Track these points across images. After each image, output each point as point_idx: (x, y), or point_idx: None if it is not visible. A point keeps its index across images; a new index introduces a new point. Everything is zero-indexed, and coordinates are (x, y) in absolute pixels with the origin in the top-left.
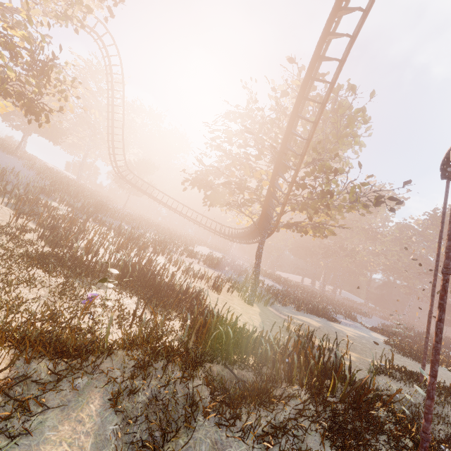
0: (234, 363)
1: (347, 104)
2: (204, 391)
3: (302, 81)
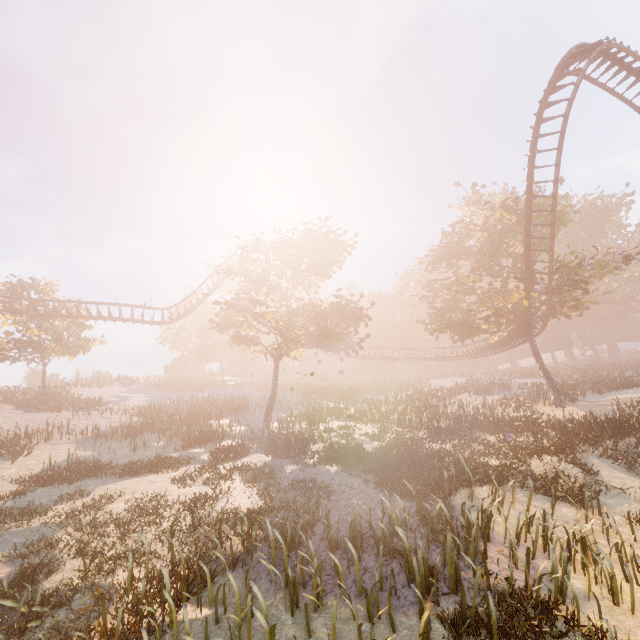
0: (623, 434)
1: (543, 200)
2: (635, 440)
3: (525, 229)
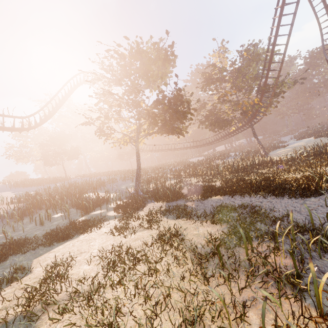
0: None
1: (261, 49)
2: None
3: (270, 57)
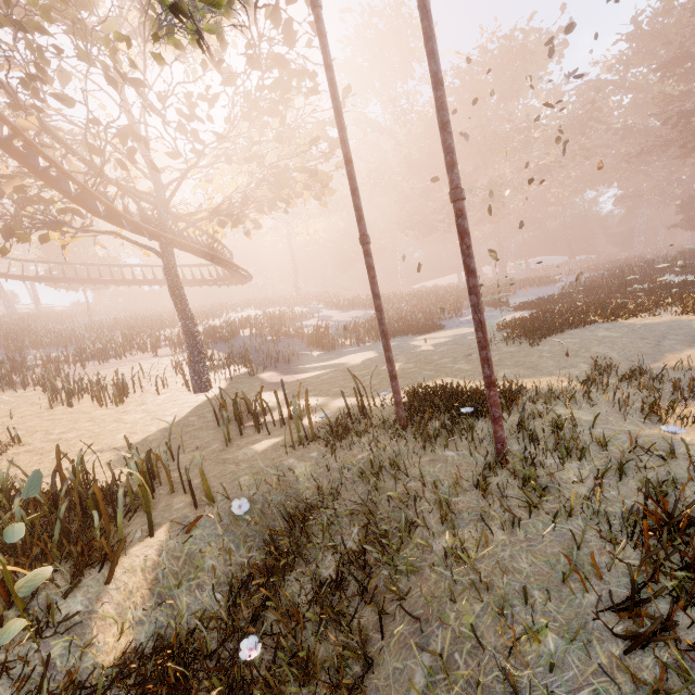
0: None
1: None
2: None
3: None
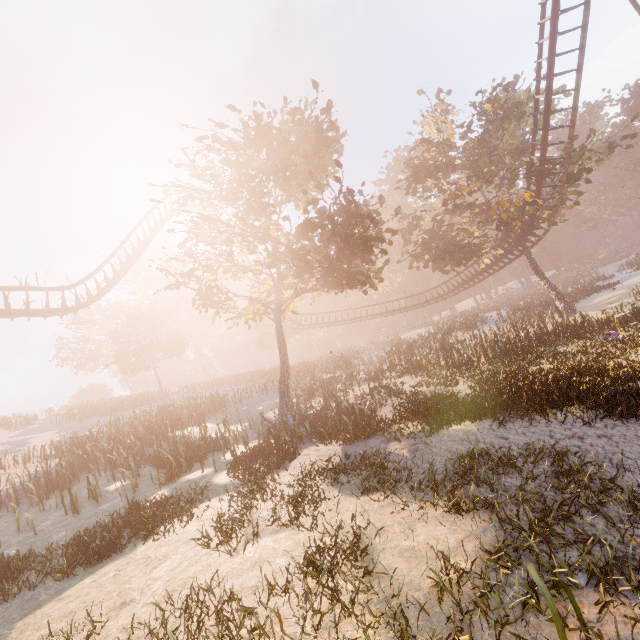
0: None
1: (523, 93)
2: None
3: (545, 102)
